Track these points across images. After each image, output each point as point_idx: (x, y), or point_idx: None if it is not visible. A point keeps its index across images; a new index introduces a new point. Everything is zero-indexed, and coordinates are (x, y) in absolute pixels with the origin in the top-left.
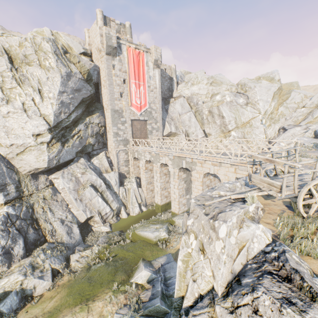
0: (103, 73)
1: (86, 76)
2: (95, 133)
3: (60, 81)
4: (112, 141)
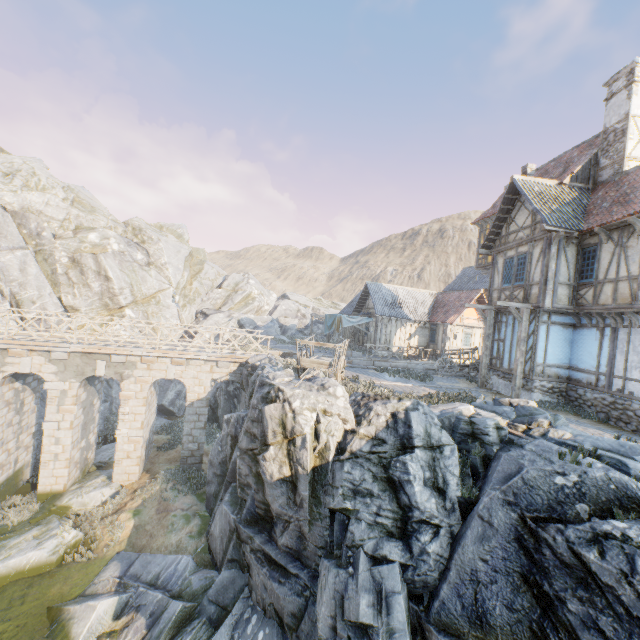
0: None
1: None
2: None
3: None
4: None
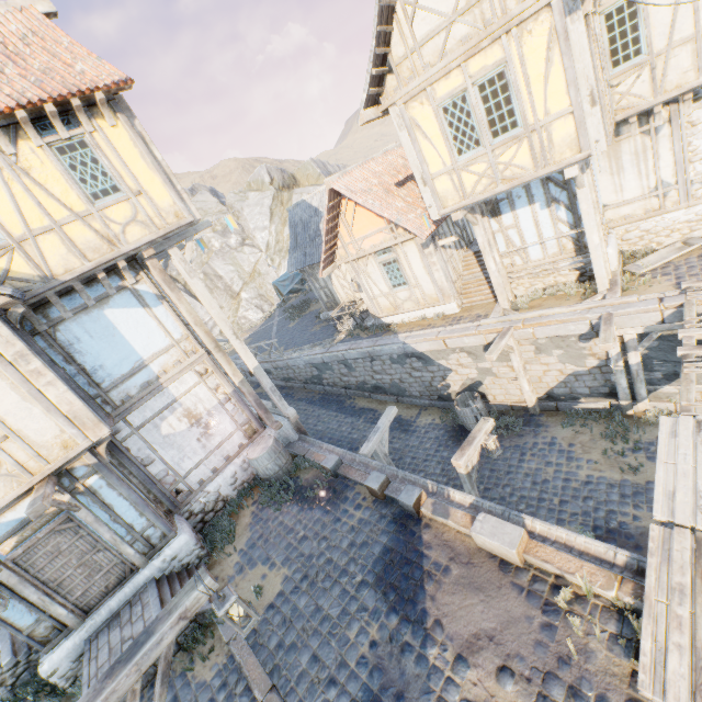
0: None
1: None
2: None
3: None
4: None
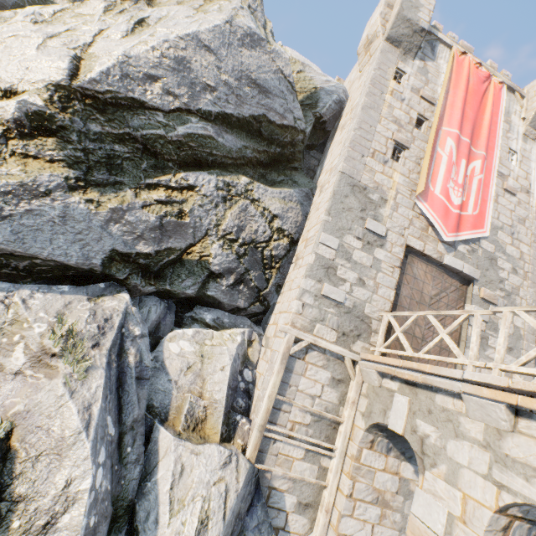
0: (356, 94)
1: (301, 97)
2: (243, 239)
3: (219, 24)
4: (295, 290)
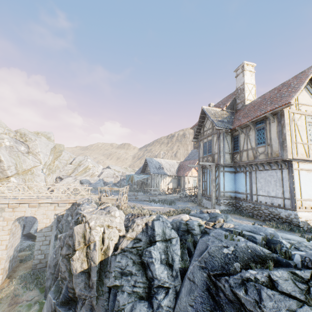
0: None
1: None
2: None
3: None
4: None
